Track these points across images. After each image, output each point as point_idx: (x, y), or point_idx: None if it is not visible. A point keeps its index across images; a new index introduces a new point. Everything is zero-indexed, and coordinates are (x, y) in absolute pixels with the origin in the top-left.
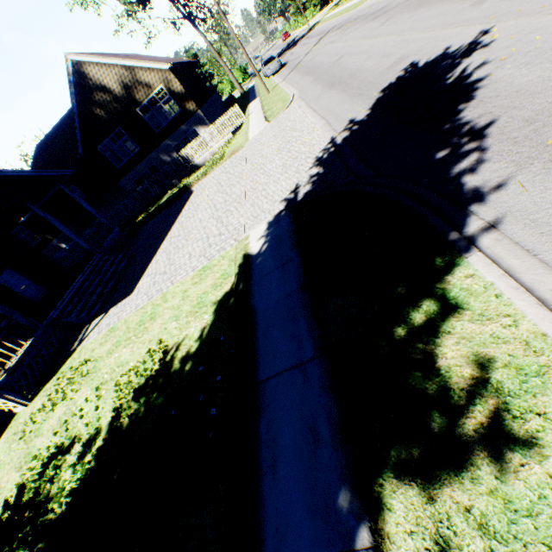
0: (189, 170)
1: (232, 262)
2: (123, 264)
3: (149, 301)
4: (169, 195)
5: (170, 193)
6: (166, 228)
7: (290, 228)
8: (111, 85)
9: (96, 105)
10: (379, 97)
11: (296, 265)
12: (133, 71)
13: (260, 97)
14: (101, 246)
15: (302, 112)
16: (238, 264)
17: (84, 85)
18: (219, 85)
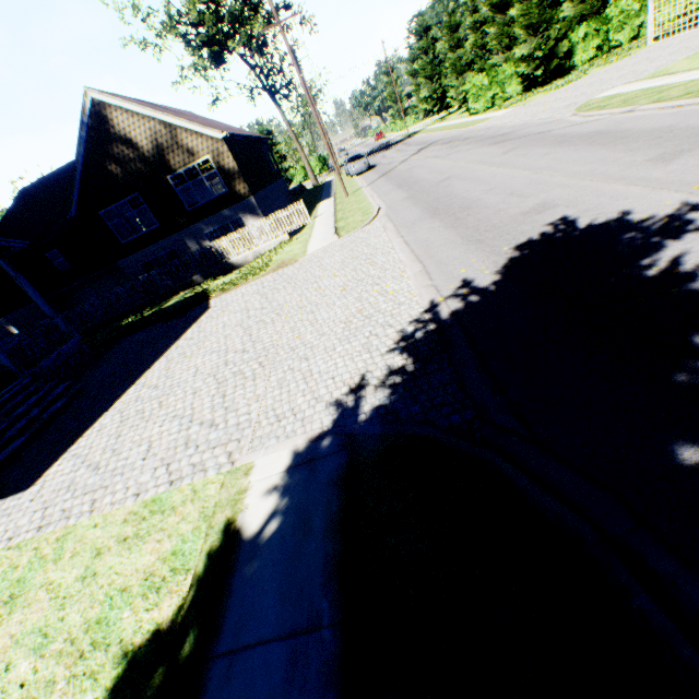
0: (220, 267)
1: (204, 522)
2: (57, 406)
3: (37, 534)
4: (180, 298)
5: (182, 295)
6: (148, 360)
7: (332, 501)
8: (140, 140)
9: (112, 159)
10: (513, 255)
11: (325, 664)
12: (174, 130)
13: (335, 198)
14: (42, 359)
15: (388, 238)
16: (209, 544)
17: (101, 132)
18: (290, 170)
